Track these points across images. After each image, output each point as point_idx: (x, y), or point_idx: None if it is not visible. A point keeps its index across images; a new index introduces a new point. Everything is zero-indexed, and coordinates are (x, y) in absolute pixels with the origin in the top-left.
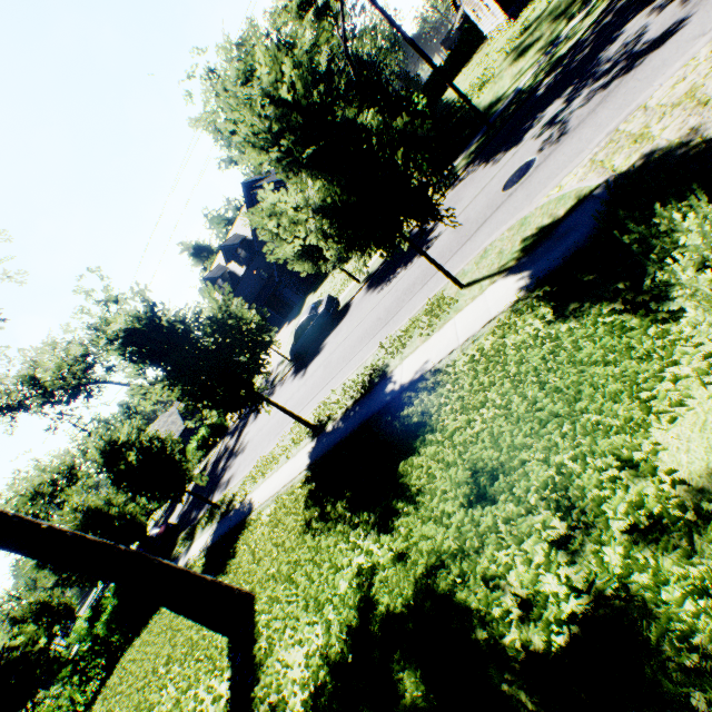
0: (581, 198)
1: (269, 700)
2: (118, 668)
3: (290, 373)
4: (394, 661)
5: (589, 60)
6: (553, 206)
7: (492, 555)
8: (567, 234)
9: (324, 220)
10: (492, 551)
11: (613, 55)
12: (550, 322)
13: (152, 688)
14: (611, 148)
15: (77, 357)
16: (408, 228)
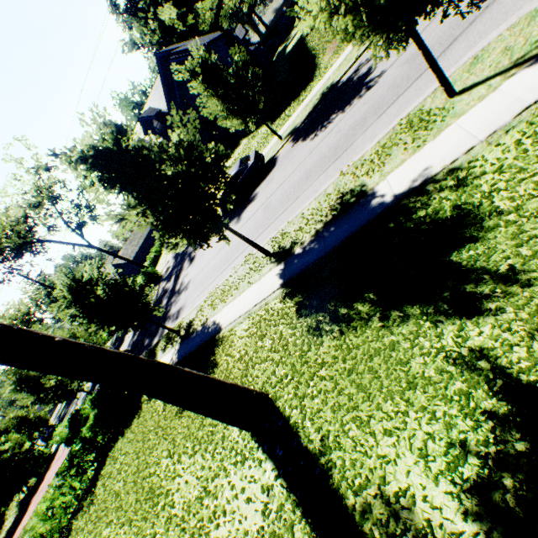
0: None
1: (374, 493)
2: (110, 460)
3: None
4: None
5: None
6: None
7: None
8: None
9: None
10: None
11: None
12: None
13: (161, 476)
14: None
15: (18, 218)
16: (332, 82)
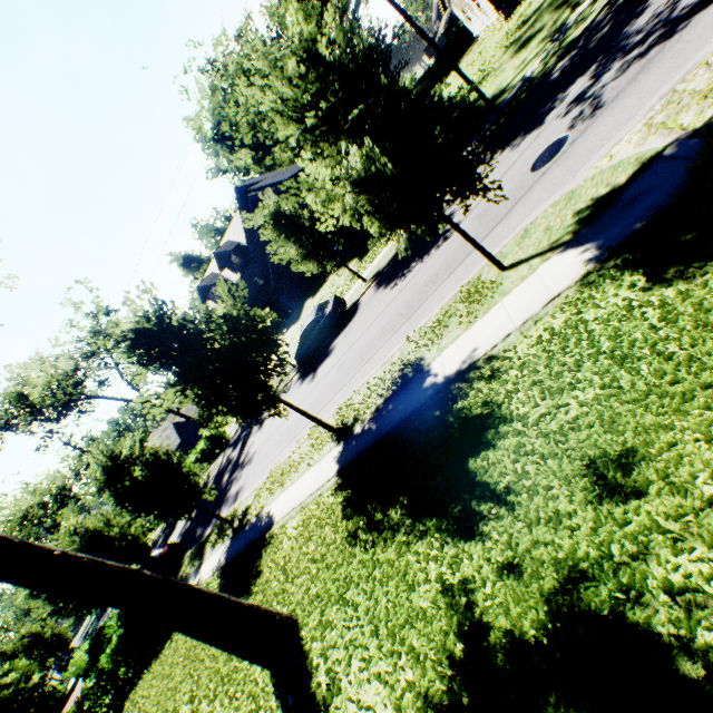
0: (646, 161)
1: None
2: (128, 705)
3: (296, 378)
4: (546, 705)
5: (611, 37)
6: (608, 175)
7: (666, 562)
8: (638, 198)
9: (360, 197)
10: (664, 556)
11: (643, 26)
12: (645, 288)
13: None
14: (672, 109)
15: (67, 372)
16: None
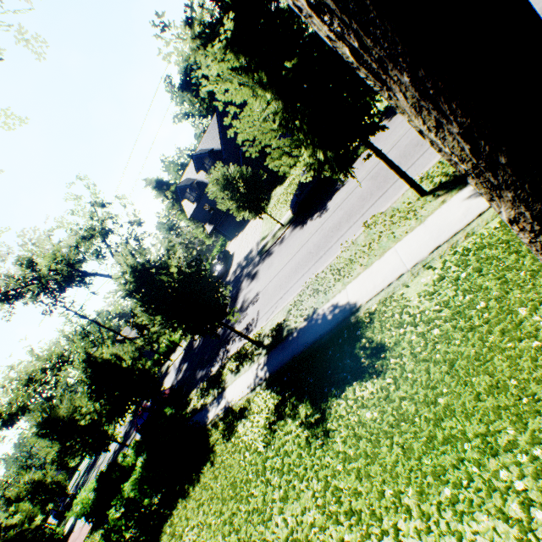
0: None
1: None
2: (166, 539)
3: (289, 230)
4: None
5: None
6: None
7: None
8: None
9: None
10: None
11: None
12: None
13: None
14: None
15: (70, 246)
16: None
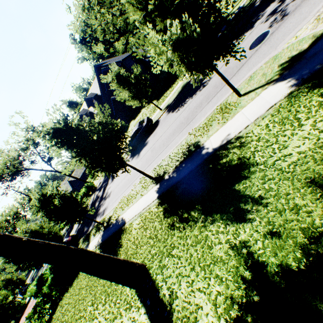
0: (319, 36)
1: None
2: (59, 308)
3: (129, 157)
4: (313, 300)
5: None
6: (297, 45)
7: None
8: (317, 54)
9: (174, 54)
10: None
11: None
12: None
13: (86, 318)
14: None
15: (14, 157)
16: (187, 81)
